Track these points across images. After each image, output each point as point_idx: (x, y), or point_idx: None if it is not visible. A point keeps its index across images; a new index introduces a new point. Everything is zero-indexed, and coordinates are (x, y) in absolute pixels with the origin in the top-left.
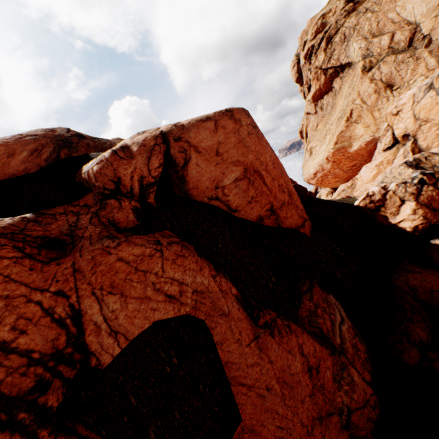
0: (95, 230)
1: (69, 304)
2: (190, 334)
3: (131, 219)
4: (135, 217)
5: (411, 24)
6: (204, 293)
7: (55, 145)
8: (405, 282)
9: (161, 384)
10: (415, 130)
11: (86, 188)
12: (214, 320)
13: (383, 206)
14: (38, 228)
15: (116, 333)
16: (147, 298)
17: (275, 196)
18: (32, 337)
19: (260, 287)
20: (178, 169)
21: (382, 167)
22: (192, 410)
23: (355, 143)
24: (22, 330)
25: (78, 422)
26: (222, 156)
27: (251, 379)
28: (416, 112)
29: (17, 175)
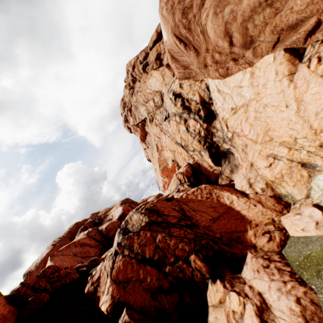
0: None
1: None
2: None
3: None
4: None
5: (158, 92)
6: None
7: None
8: None
9: None
10: (174, 157)
11: None
12: None
13: (99, 285)
14: None
15: None
16: None
17: None
18: None
19: None
20: None
21: None
22: None
23: (169, 162)
24: None
25: None
26: None
27: None
28: (168, 147)
29: None
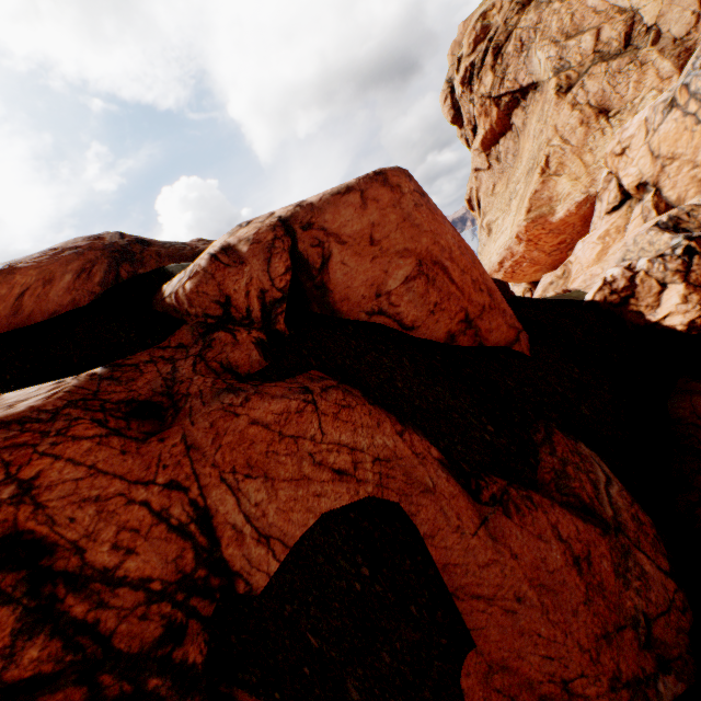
0: (205, 381)
1: (190, 501)
2: (380, 527)
3: (255, 358)
4: (261, 356)
5: (626, 11)
6: (391, 460)
7: (109, 259)
8: (690, 411)
9: (351, 610)
10: (655, 175)
11: (174, 319)
12: (413, 501)
13: (633, 297)
14: (118, 389)
15: (268, 538)
16: (305, 479)
17: (469, 298)
18: (145, 558)
19: (472, 442)
20: (313, 273)
21: (609, 239)
22: (406, 646)
23: (559, 206)
24: (128, 549)
25: (235, 685)
26: (380, 245)
27: (489, 587)
28: (653, 147)
29: (61, 313)
